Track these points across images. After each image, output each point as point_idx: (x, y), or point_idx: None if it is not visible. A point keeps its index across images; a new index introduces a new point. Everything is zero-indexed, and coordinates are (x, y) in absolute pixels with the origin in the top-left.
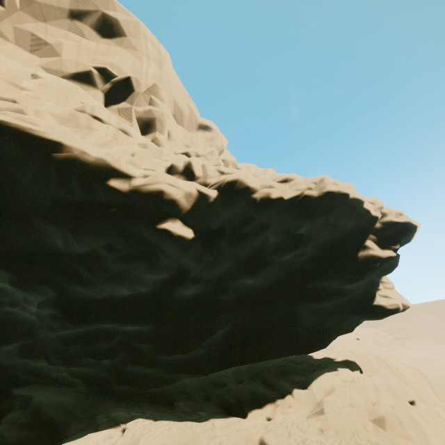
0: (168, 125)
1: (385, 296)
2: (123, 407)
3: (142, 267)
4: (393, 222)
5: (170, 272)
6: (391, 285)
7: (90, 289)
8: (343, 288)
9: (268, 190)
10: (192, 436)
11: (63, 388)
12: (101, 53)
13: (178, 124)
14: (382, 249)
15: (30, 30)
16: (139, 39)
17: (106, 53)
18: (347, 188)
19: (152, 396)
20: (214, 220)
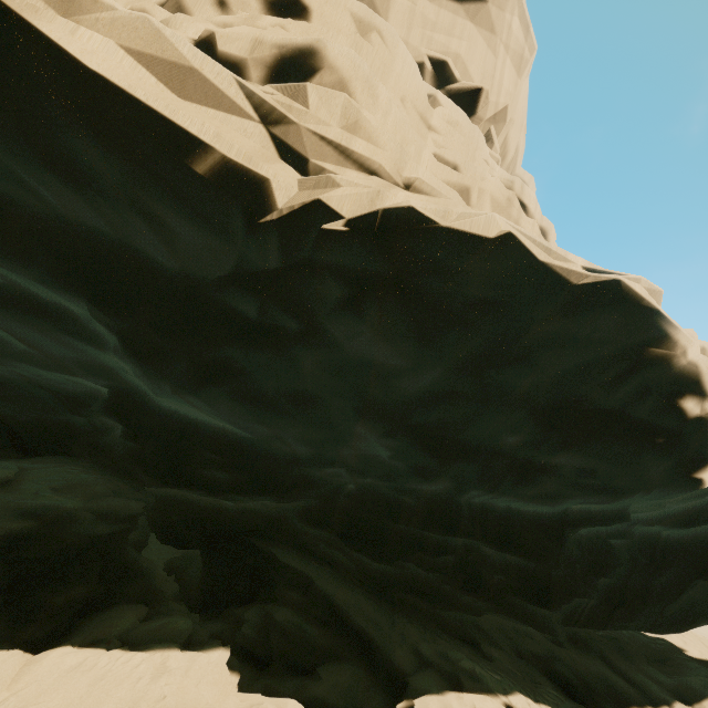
0: None
1: None
2: (424, 633)
3: (592, 499)
4: None
5: (605, 506)
6: None
7: (486, 495)
8: None
9: None
10: None
11: (326, 567)
12: (441, 30)
13: None
14: None
15: None
16: (503, 10)
17: (449, 30)
18: None
19: (437, 619)
20: None
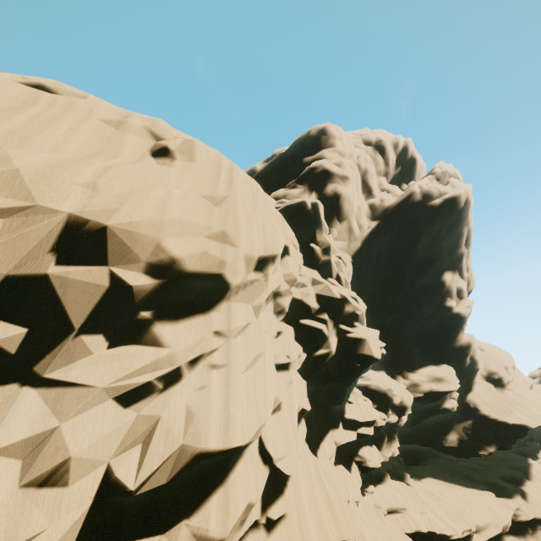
0: None
1: None
2: None
3: None
4: None
5: None
6: None
7: None
8: None
9: None
10: None
11: None
12: None
13: None
14: None
15: None
16: None
17: None
18: None
19: None
20: None
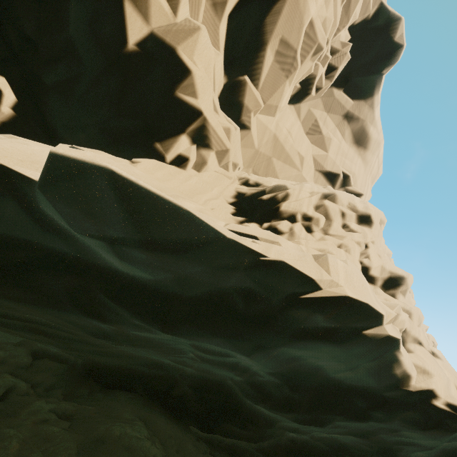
0: None
1: None
2: None
3: None
4: None
5: None
6: None
7: None
8: None
9: None
10: None
11: None
12: (349, 158)
13: None
14: None
15: (316, 116)
16: (374, 155)
17: (352, 159)
18: None
19: None
20: None
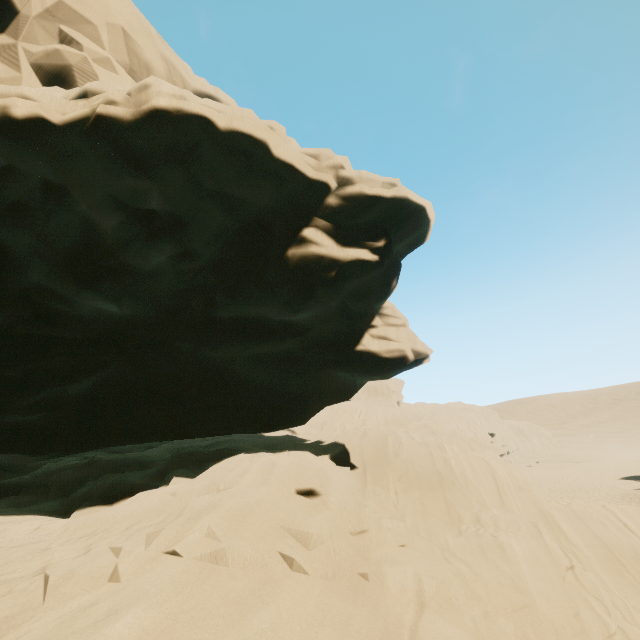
0: None
1: (382, 337)
2: None
3: None
4: (369, 197)
5: None
6: (399, 320)
7: None
8: (291, 321)
9: (5, 100)
10: None
11: None
12: None
13: None
14: (345, 246)
15: None
16: None
17: None
18: (200, 105)
19: None
20: None
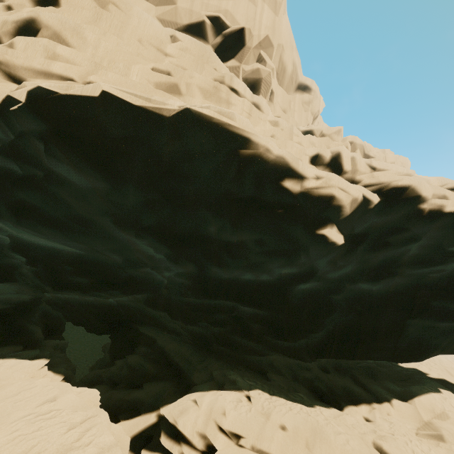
0: (271, 87)
1: None
2: (226, 367)
3: (280, 262)
4: None
5: (299, 269)
6: None
7: (223, 271)
8: None
9: (442, 201)
10: (316, 425)
11: (173, 335)
12: None
13: (278, 84)
14: None
15: None
16: None
17: None
18: None
19: (244, 361)
20: (360, 225)
